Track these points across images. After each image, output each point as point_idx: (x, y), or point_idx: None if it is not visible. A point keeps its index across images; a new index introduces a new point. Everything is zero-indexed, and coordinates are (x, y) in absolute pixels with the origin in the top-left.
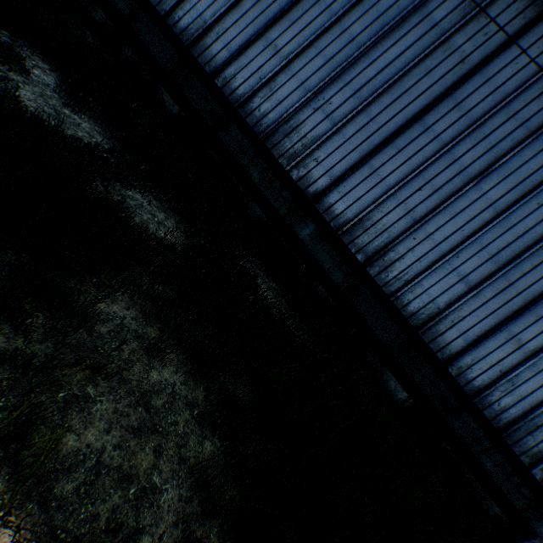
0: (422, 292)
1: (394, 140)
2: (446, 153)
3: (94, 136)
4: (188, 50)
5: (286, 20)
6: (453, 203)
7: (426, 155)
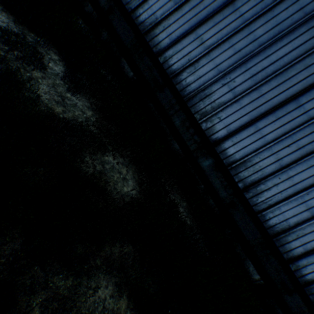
0: (279, 213)
1: (274, 111)
2: (310, 124)
3: (84, 111)
4: (144, 36)
5: (211, 22)
6: (310, 158)
7: (296, 124)
